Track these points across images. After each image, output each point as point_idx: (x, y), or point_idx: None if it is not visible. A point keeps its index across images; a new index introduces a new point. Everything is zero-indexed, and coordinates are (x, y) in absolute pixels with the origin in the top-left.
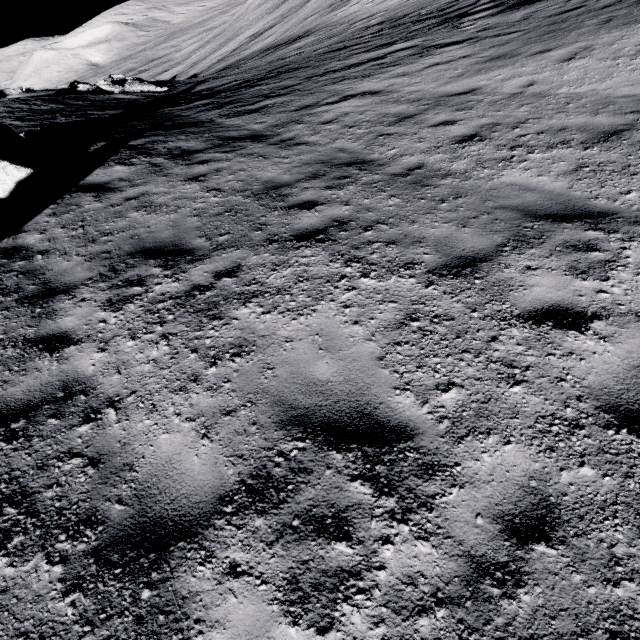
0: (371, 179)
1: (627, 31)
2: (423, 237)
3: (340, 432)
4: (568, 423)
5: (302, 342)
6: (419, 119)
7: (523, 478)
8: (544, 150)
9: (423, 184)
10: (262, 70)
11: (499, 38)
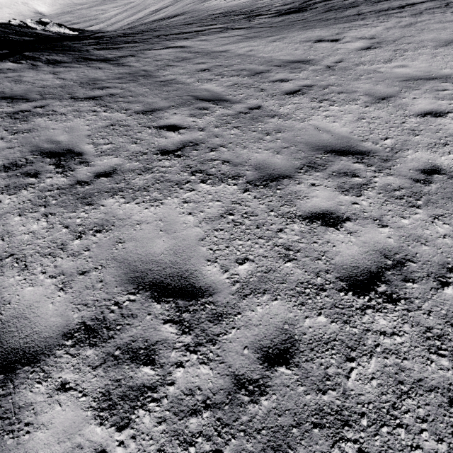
0: (145, 82)
1: (304, 32)
2: (143, 101)
3: (55, 154)
4: (143, 153)
5: (59, 130)
6: (191, 60)
7: (113, 165)
8: (228, 77)
9: (166, 85)
10: (140, 30)
11: (261, 29)
